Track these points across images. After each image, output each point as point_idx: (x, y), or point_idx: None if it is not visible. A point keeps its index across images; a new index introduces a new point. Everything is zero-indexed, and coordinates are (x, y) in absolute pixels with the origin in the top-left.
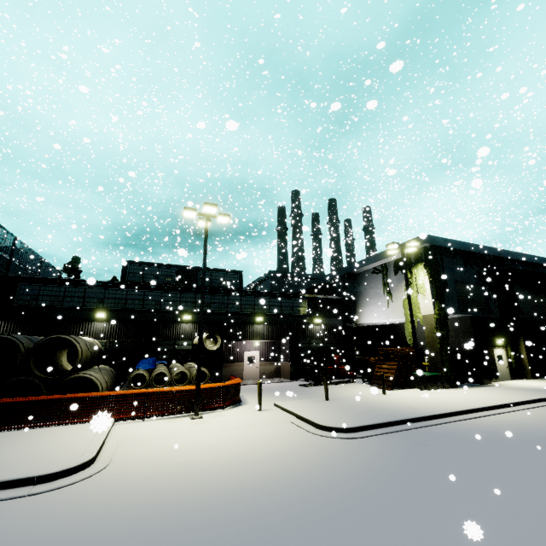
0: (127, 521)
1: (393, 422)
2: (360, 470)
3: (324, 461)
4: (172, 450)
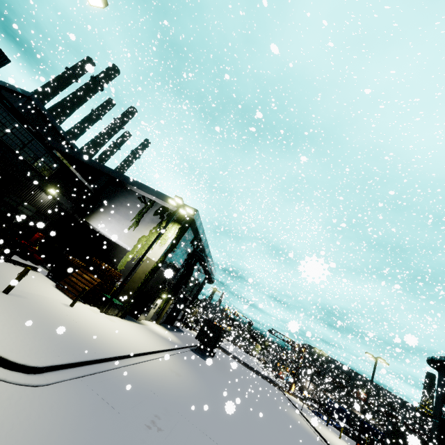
0: None
1: (85, 362)
2: None
3: None
4: None
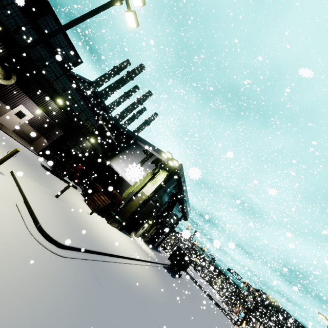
0: None
1: (90, 251)
2: (53, 313)
3: (25, 286)
4: None
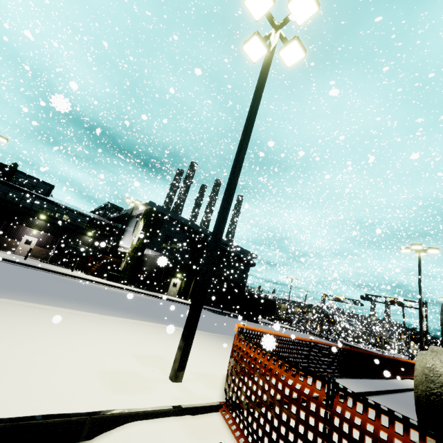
0: None
1: (23, 263)
2: None
3: None
4: None
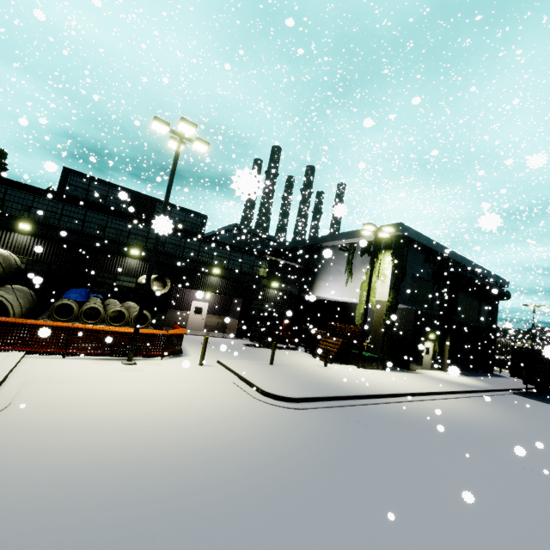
0: (17, 490)
1: (334, 397)
2: (302, 446)
3: (266, 432)
4: (94, 398)
